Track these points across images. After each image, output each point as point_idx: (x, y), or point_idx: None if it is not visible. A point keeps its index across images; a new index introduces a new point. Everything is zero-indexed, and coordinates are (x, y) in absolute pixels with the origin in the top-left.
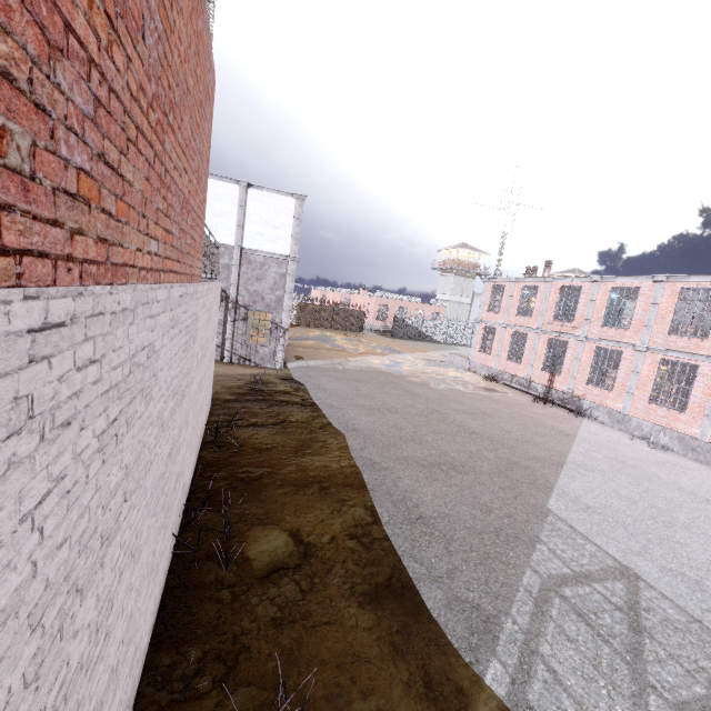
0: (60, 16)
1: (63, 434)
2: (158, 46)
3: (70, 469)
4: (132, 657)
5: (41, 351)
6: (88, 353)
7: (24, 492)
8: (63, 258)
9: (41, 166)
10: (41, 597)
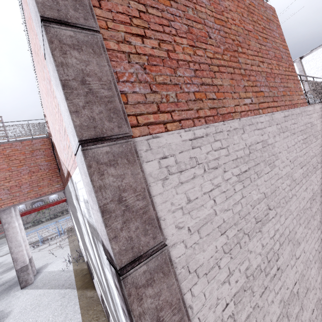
0: (174, 60)
1: (215, 171)
2: (219, 33)
3: (223, 184)
4: (316, 301)
5: (196, 145)
6: (218, 145)
7: (202, 185)
8: (196, 118)
9: (180, 97)
10: (222, 224)
